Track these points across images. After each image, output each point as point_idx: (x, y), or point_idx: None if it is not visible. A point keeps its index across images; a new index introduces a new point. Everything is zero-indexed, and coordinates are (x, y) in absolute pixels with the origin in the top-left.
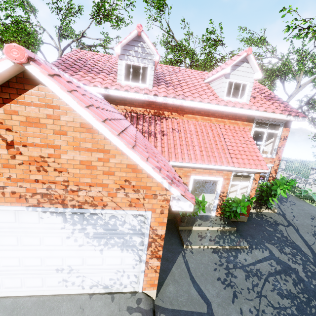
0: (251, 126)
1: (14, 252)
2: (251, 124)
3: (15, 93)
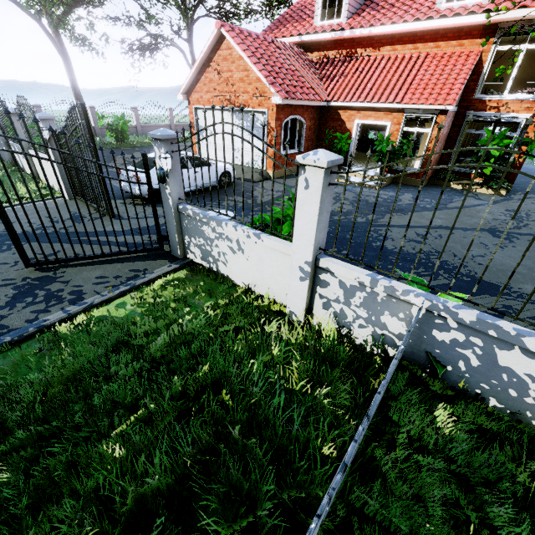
0: (490, 44)
1: (221, 136)
2: (490, 40)
3: (220, 45)
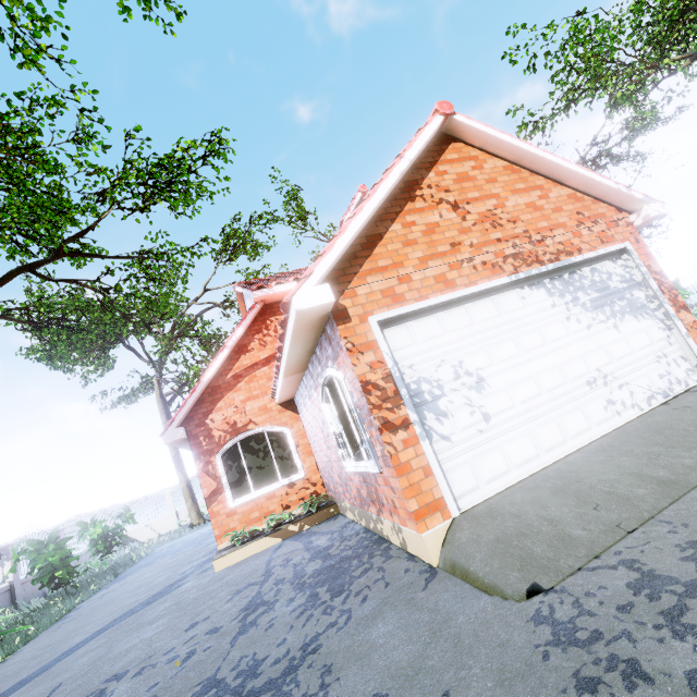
0: None
1: (521, 368)
2: None
3: (437, 155)
